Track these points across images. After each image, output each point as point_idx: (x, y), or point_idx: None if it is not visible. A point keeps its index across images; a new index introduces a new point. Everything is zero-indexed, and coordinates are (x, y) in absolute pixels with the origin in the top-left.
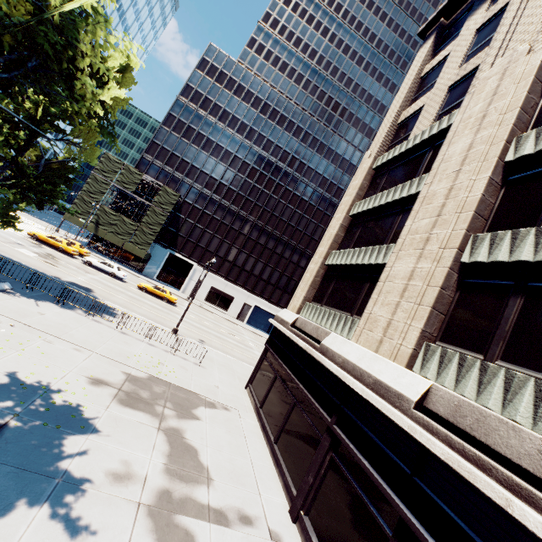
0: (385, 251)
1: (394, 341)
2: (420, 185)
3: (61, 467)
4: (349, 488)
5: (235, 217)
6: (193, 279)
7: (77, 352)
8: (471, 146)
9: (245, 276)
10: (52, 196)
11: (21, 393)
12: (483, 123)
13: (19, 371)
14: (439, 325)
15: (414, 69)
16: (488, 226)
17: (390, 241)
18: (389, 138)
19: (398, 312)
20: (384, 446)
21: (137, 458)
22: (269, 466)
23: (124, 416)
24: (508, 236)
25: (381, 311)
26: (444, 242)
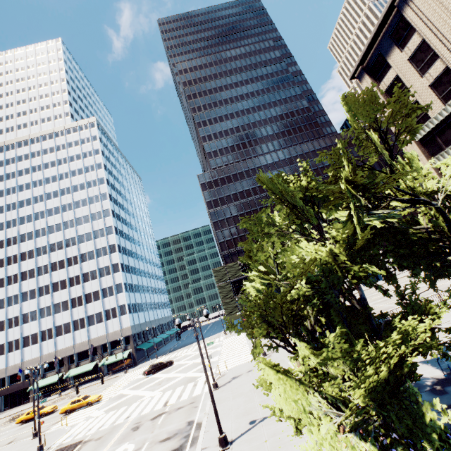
0: None
1: None
2: None
3: None
4: None
5: None
6: None
7: None
8: None
9: None
10: None
11: None
12: None
13: None
14: None
15: None
16: None
17: None
18: None
19: None
20: None
21: None
22: None
23: None
24: None
25: None
26: None
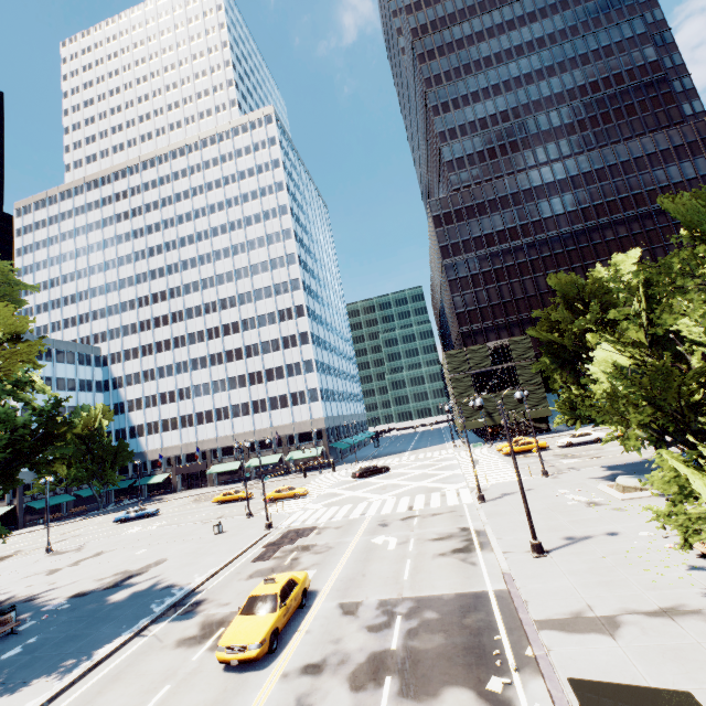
0: None
1: None
2: None
3: None
4: None
5: None
6: None
7: None
8: None
9: None
10: None
11: None
12: None
13: None
14: None
15: None
16: None
17: None
18: None
19: None
20: None
21: None
22: None
23: None
24: None
25: None
26: None
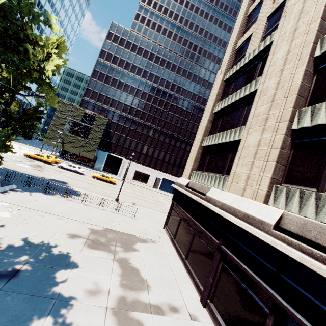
0: (239, 131)
1: (253, 187)
2: (257, 85)
3: (56, 291)
4: (236, 283)
5: (143, 126)
6: (124, 167)
7: (59, 220)
8: (289, 52)
9: (154, 161)
10: (30, 129)
11: (28, 249)
12: (295, 34)
13: (25, 236)
14: (282, 173)
15: (242, 11)
16: (307, 103)
17: (242, 124)
18: (232, 59)
19: (253, 168)
20: (256, 255)
21: (102, 279)
22: (184, 274)
23: (91, 255)
24: (324, 106)
25: (242, 169)
26: (278, 118)
